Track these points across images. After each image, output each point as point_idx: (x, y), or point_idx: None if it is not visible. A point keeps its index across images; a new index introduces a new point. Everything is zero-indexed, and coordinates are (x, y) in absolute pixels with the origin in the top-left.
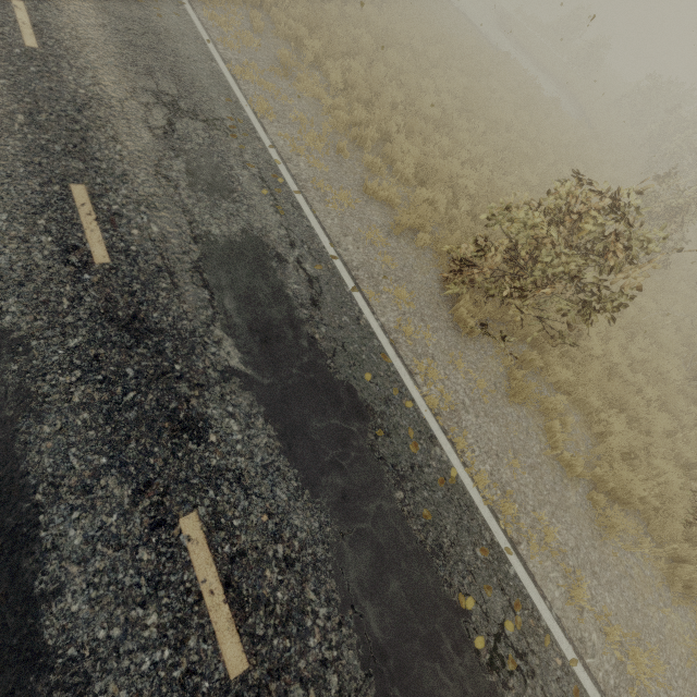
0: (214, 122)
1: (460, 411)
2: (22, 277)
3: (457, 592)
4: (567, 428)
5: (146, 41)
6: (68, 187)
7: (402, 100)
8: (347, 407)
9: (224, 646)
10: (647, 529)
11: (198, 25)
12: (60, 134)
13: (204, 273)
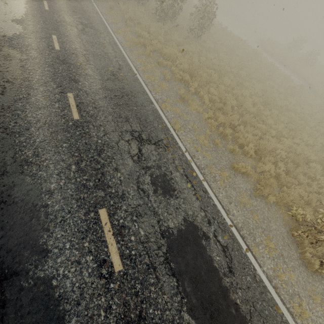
0: (158, 143)
1: None
2: (78, 296)
3: None
4: None
5: (123, 101)
6: (97, 212)
7: (235, 104)
8: None
9: None
10: None
11: (143, 84)
12: (91, 173)
13: (171, 263)
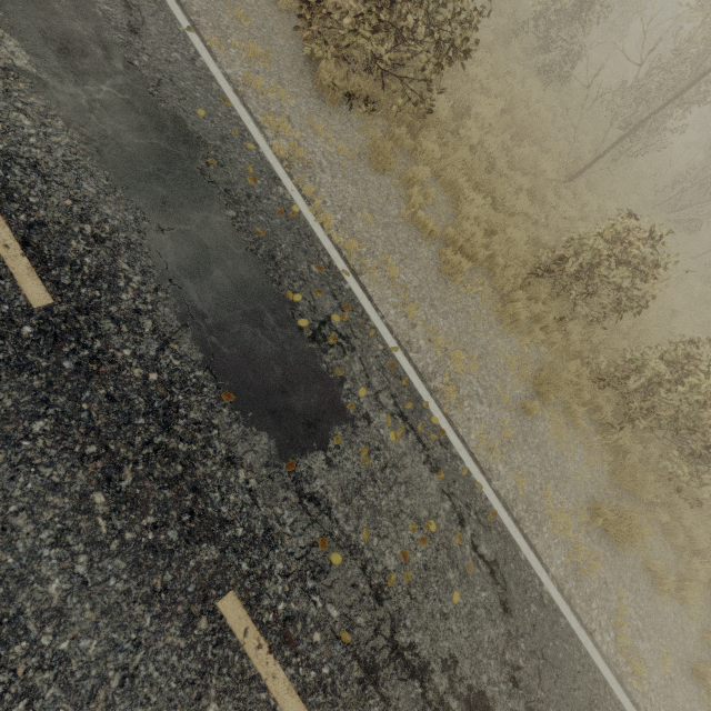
0: None
1: (315, 169)
2: None
3: (286, 290)
4: (429, 199)
5: None
6: None
7: None
8: (174, 134)
9: (25, 285)
10: (492, 285)
11: None
12: None
13: None
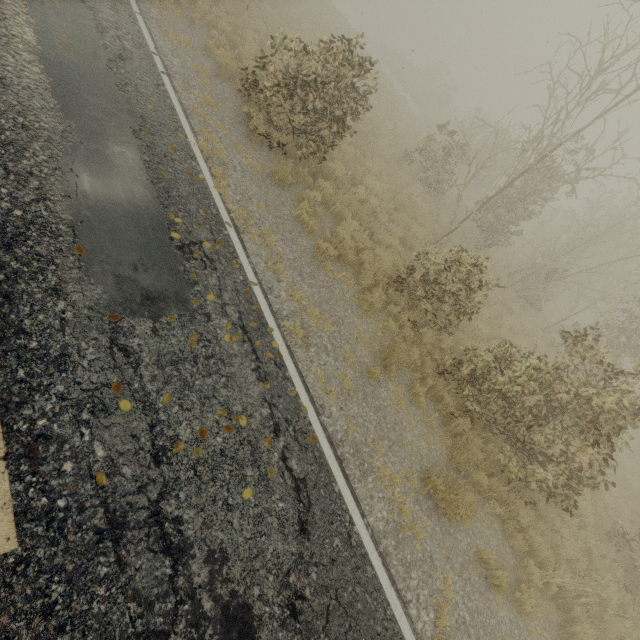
0: None
1: (229, 168)
2: None
3: (171, 213)
4: (317, 214)
5: None
6: None
7: (265, 32)
8: (123, 107)
9: None
10: (359, 282)
11: None
12: None
13: None
